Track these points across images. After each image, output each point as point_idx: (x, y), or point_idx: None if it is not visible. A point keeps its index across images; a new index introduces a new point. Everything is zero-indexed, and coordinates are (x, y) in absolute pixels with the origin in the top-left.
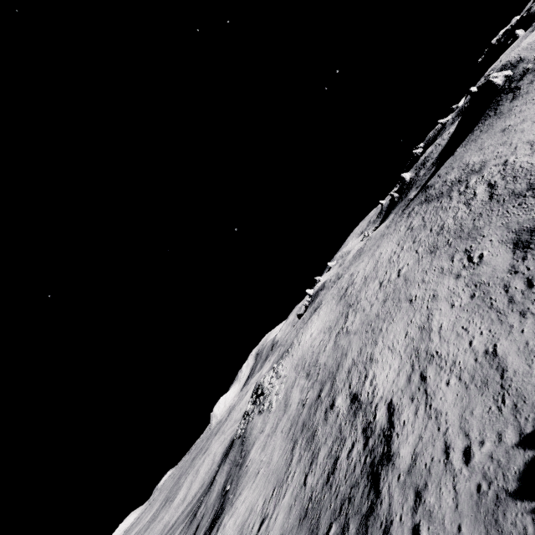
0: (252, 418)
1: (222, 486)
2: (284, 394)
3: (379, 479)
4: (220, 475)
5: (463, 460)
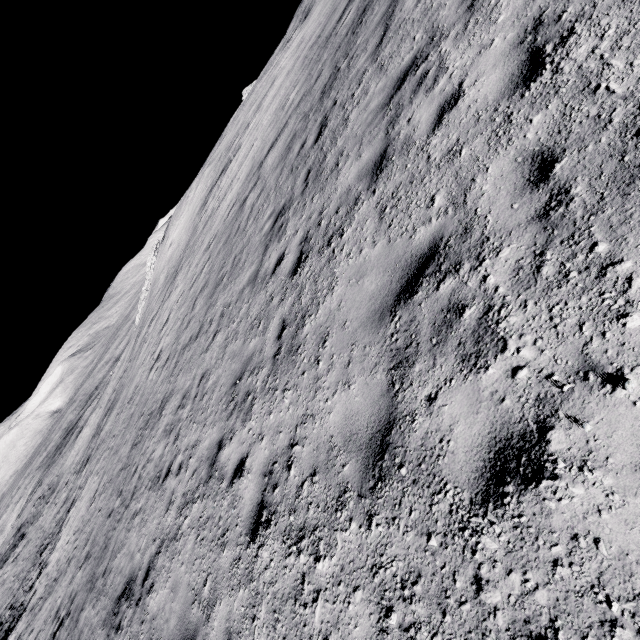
0: None
1: None
2: (140, 320)
3: None
4: None
5: None
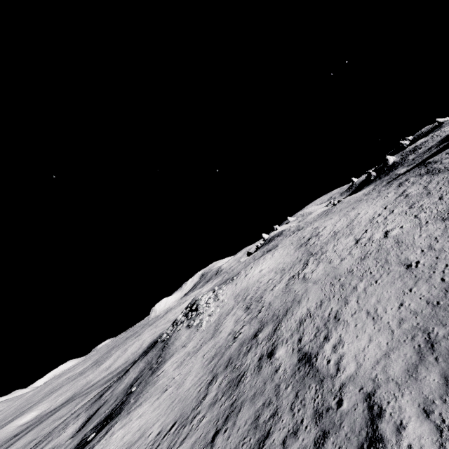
0: (180, 329)
1: (131, 382)
2: (217, 318)
3: None
4: (134, 369)
5: None
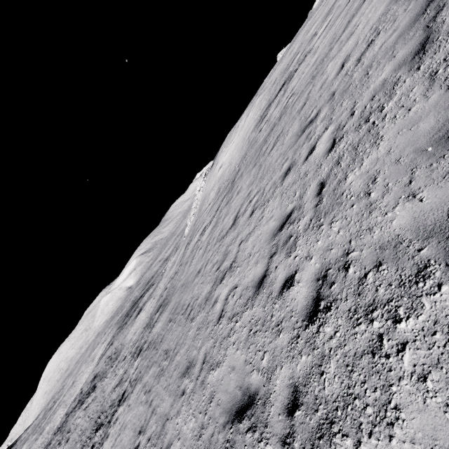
0: None
1: None
2: (189, 231)
3: None
4: None
5: None
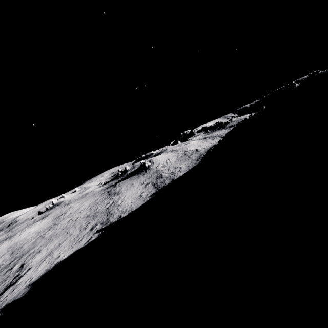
0: None
1: None
2: None
3: (7, 289)
4: None
5: (30, 280)
